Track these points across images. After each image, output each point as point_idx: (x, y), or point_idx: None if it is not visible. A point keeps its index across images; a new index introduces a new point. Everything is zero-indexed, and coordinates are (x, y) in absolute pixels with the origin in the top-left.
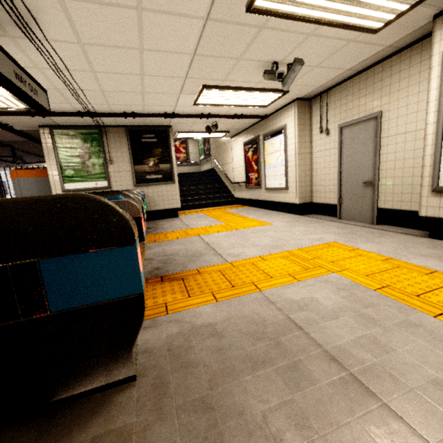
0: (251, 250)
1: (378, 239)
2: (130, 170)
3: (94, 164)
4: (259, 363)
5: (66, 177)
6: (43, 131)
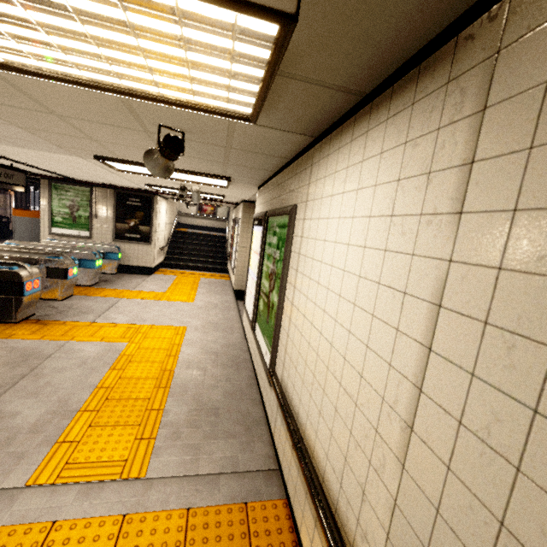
0: (125, 318)
1: (218, 332)
2: (112, 226)
3: (81, 216)
4: (5, 363)
5: (54, 222)
6: (43, 182)
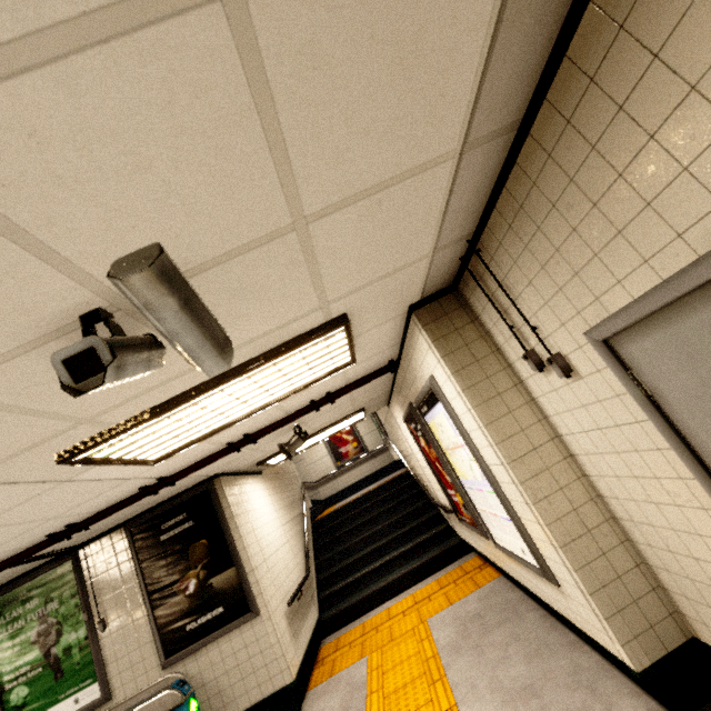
0: None
1: None
2: (148, 625)
3: (69, 646)
4: None
5: (12, 710)
6: None
